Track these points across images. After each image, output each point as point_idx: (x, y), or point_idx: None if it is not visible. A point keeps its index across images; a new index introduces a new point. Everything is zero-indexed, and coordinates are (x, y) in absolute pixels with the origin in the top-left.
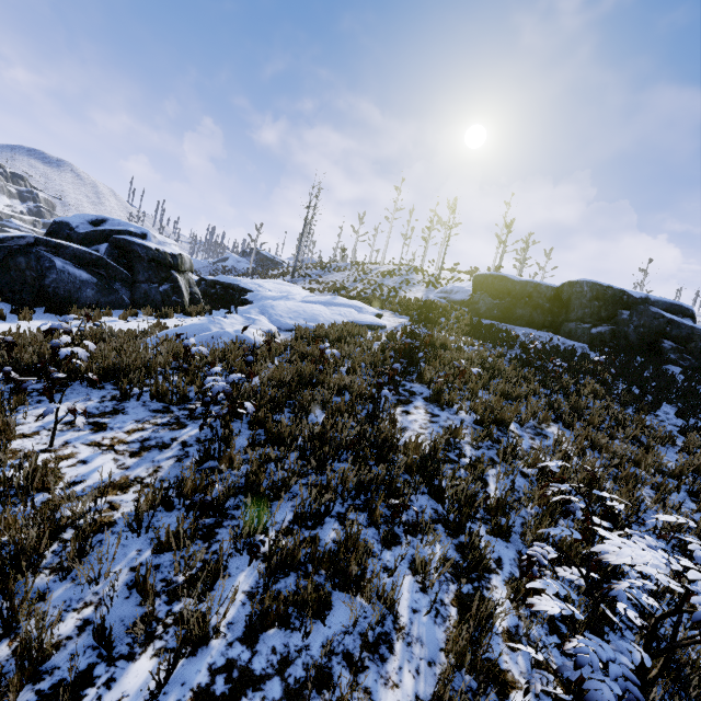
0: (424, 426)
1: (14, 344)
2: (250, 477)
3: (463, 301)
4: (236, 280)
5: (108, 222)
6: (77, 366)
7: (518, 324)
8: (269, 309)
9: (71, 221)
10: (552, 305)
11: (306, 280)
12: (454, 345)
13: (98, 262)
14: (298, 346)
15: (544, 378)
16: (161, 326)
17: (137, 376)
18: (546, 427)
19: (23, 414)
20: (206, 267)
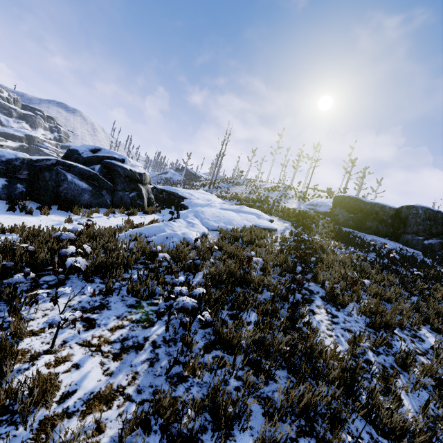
0: (330, 327)
1: (34, 252)
2: (213, 393)
3: (326, 213)
4: (176, 190)
5: (102, 151)
6: (76, 264)
7: (367, 232)
8: (201, 214)
9: (79, 149)
10: (393, 220)
11: (218, 191)
12: (327, 247)
13: (93, 177)
14: (225, 247)
15: (405, 283)
16: (130, 223)
17: (118, 274)
18: (417, 329)
19: (34, 309)
20: (154, 177)
